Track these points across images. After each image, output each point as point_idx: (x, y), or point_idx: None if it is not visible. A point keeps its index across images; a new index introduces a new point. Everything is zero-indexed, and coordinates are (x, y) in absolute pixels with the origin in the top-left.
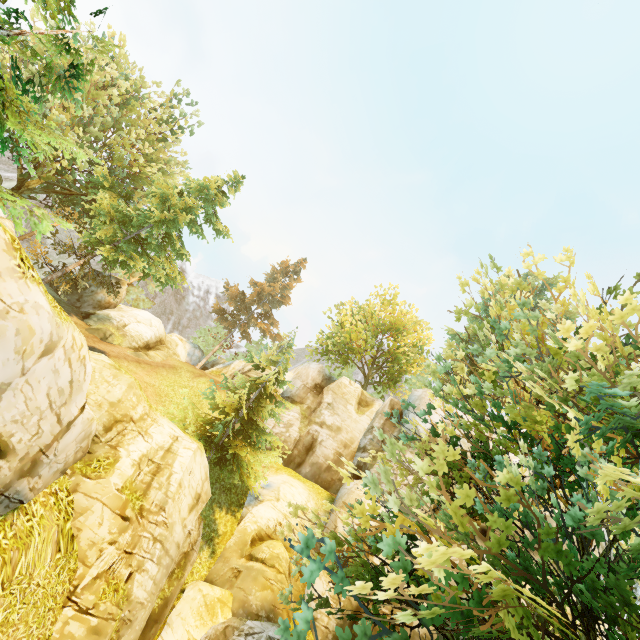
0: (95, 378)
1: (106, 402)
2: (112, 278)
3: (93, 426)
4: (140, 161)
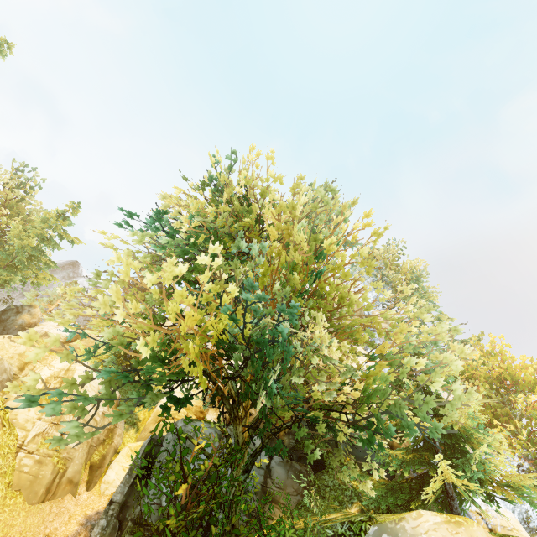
0: (5, 347)
1: (15, 356)
2: (25, 306)
3: (6, 365)
4: (5, 220)
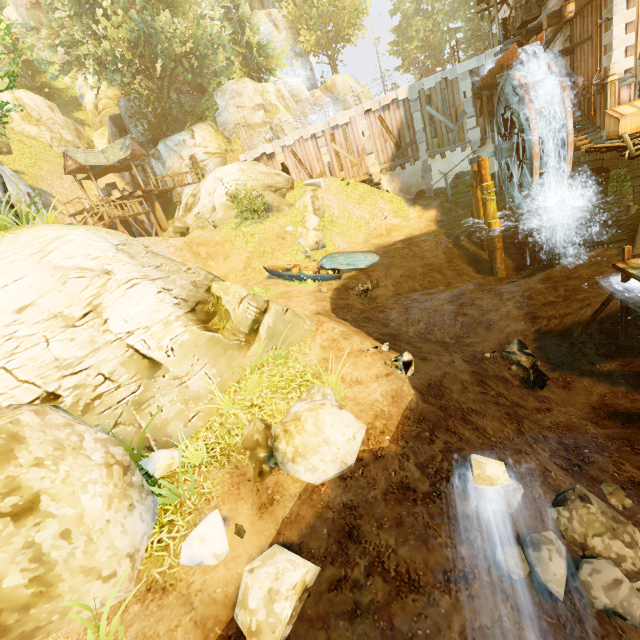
0: None
1: None
2: None
3: None
4: None
